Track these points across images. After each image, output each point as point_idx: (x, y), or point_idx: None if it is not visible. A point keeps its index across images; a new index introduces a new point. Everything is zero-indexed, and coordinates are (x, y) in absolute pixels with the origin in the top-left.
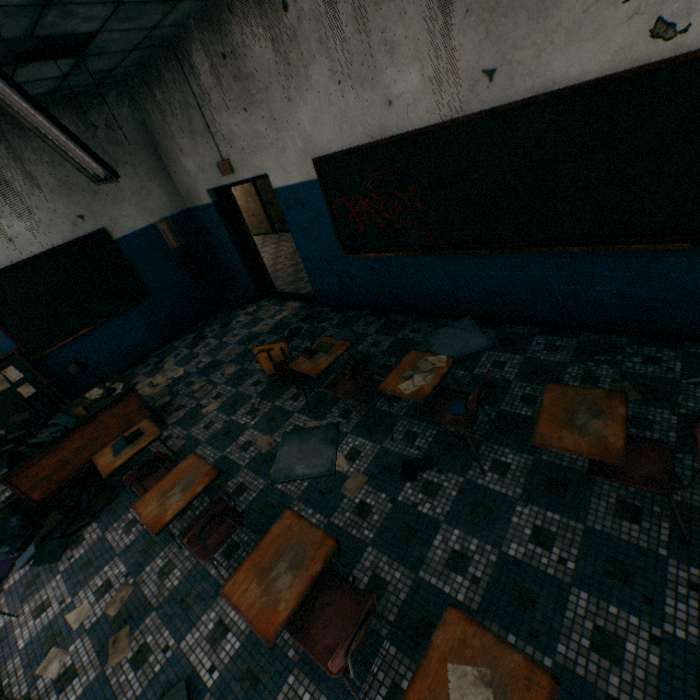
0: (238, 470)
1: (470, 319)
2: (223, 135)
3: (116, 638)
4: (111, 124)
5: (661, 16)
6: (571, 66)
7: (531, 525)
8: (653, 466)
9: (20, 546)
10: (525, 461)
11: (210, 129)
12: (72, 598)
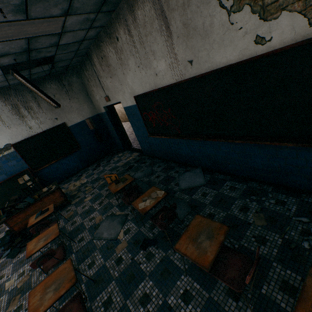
0: (84, 230)
1: (200, 169)
2: (105, 86)
3: (15, 298)
4: (70, 83)
5: (257, 34)
6: (222, 58)
7: (184, 288)
8: (238, 272)
9: (6, 248)
10: None
11: (101, 84)
12: (11, 276)
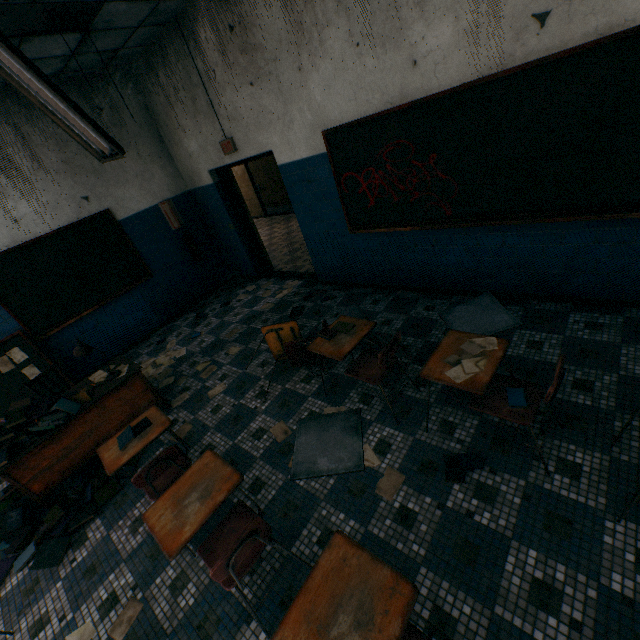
0: (253, 462)
1: (491, 296)
2: (227, 112)
3: None
4: (115, 106)
5: None
6: None
7: (632, 549)
8: None
9: (18, 545)
10: (599, 461)
11: (214, 107)
12: (73, 614)
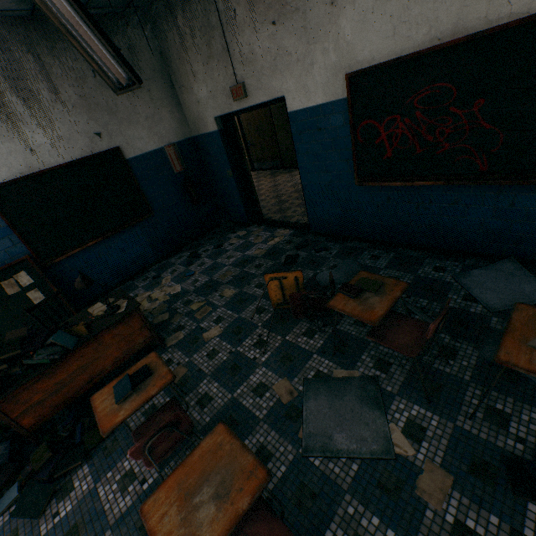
0: (255, 424)
1: (515, 262)
2: (242, 55)
3: None
4: (132, 48)
5: None
6: None
7: None
8: None
9: (2, 484)
10: None
11: (229, 51)
12: None
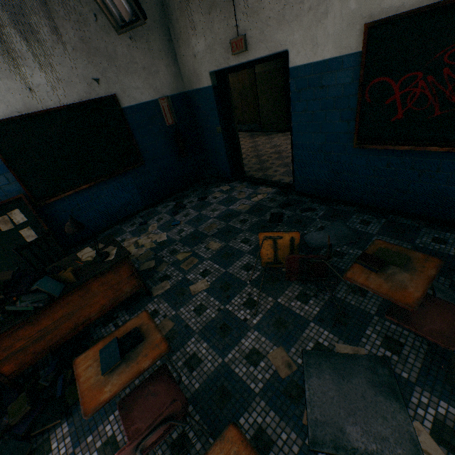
0: (251, 399)
1: None
2: (247, 4)
3: None
4: None
5: None
6: None
7: None
8: None
9: None
10: None
11: None
12: None
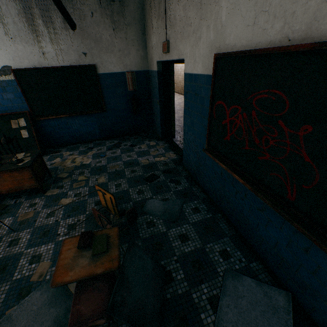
0: (7, 280)
1: (289, 301)
2: (171, 19)
3: None
4: (123, 1)
5: None
6: None
7: None
8: None
9: None
10: None
11: (166, 13)
12: None
